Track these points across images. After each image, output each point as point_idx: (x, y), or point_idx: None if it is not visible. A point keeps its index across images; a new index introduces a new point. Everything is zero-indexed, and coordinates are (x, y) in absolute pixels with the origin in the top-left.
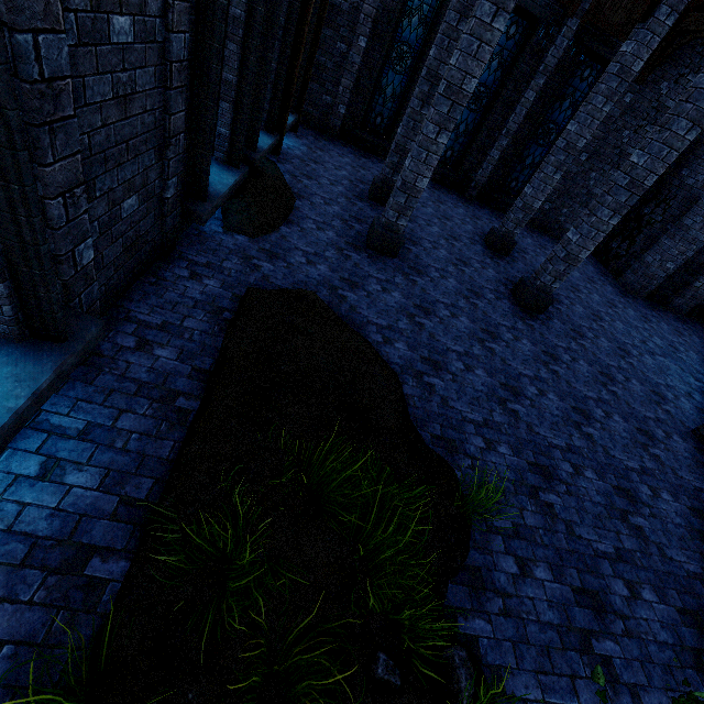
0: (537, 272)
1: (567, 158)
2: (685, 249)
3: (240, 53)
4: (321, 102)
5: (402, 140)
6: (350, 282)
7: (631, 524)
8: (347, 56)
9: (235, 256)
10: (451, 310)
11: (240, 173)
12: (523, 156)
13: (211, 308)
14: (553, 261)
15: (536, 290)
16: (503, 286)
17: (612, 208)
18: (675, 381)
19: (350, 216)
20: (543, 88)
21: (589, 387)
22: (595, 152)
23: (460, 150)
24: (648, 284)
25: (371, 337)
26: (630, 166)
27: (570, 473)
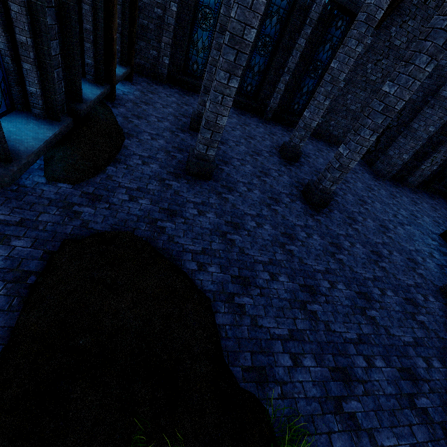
0: (319, 178)
1: (332, 89)
2: (415, 144)
3: (27, 14)
4: (150, 56)
5: (208, 83)
6: (169, 211)
7: (418, 408)
8: (163, 19)
9: (55, 207)
10: (257, 220)
11: (60, 125)
12: (300, 86)
13: (14, 275)
14: (330, 170)
15: (319, 193)
16: (295, 189)
17: (371, 128)
18: (420, 244)
19: (173, 147)
20: (310, 36)
21: (366, 268)
22: (349, 80)
23: (256, 85)
24: (391, 170)
25: (186, 266)
26: (384, 95)
27: (364, 368)
